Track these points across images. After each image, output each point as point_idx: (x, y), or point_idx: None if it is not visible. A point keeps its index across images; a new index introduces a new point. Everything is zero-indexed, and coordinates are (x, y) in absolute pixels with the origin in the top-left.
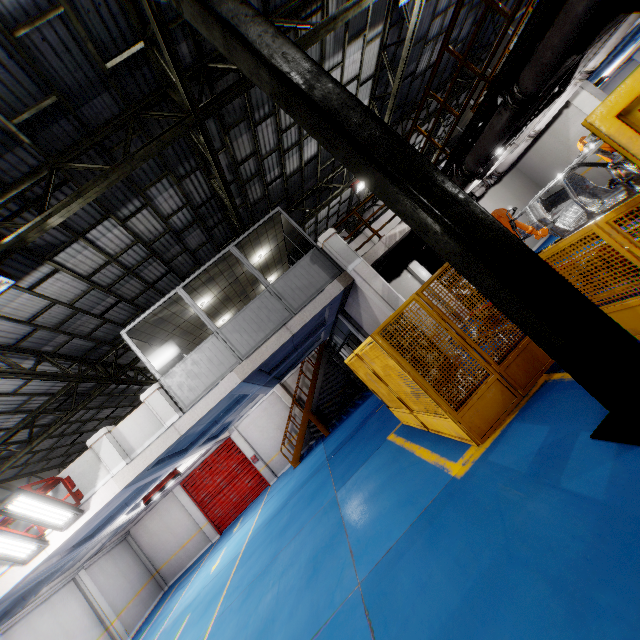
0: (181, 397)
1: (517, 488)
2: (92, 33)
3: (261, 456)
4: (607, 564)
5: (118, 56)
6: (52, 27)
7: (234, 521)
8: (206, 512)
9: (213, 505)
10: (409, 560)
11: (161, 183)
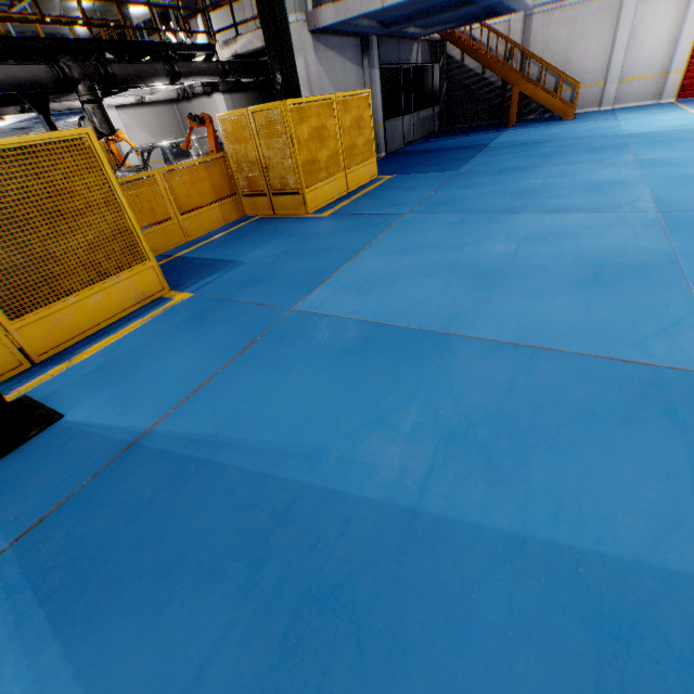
0: None
1: None
2: None
3: None
4: None
5: None
6: None
7: None
8: None
9: None
10: None
11: None
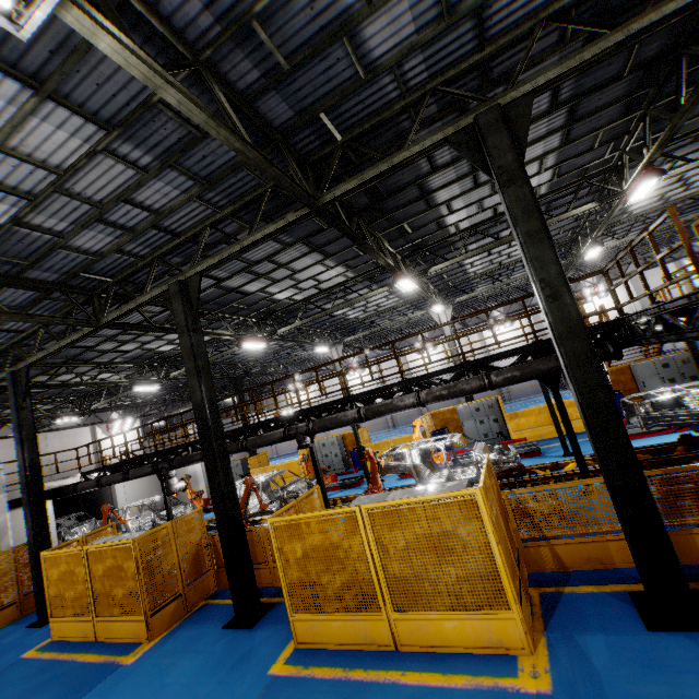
0: None
1: None
2: None
3: None
4: None
5: None
6: None
7: None
8: None
9: None
10: None
11: None
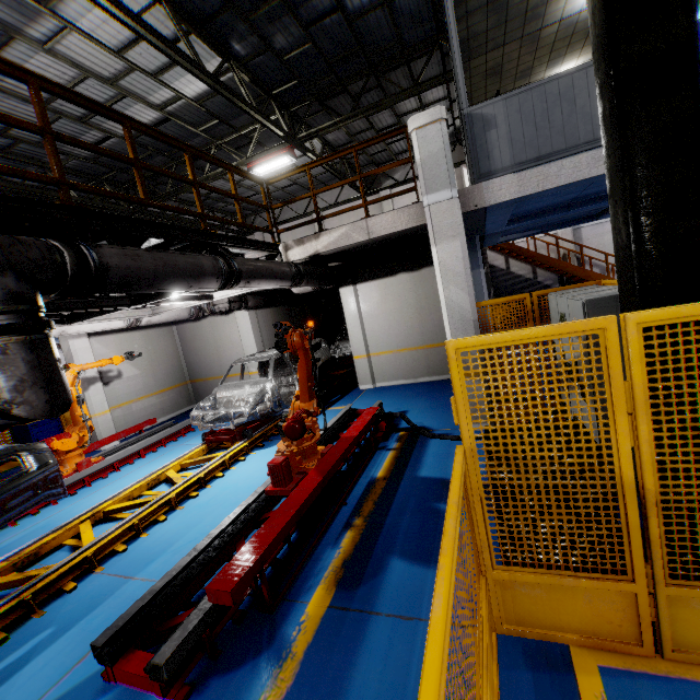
0: None
1: None
2: None
3: None
4: None
5: None
6: None
7: None
8: None
9: None
10: None
11: None
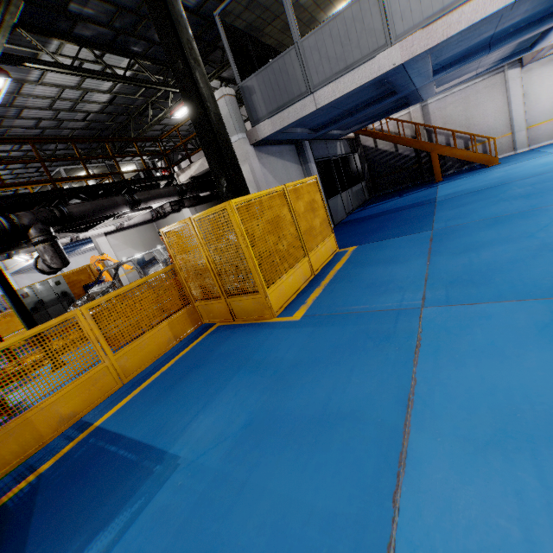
0: None
1: None
2: None
3: None
4: None
5: None
6: None
7: None
8: None
9: None
10: None
11: None
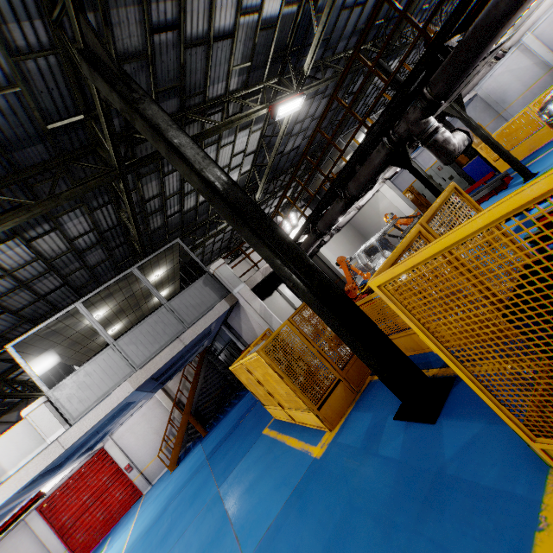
0: (69, 409)
1: (355, 459)
2: (41, 104)
3: (136, 464)
4: (401, 498)
5: (59, 122)
6: (6, 97)
7: (99, 543)
8: (66, 538)
9: (75, 528)
10: (285, 530)
11: (74, 212)
